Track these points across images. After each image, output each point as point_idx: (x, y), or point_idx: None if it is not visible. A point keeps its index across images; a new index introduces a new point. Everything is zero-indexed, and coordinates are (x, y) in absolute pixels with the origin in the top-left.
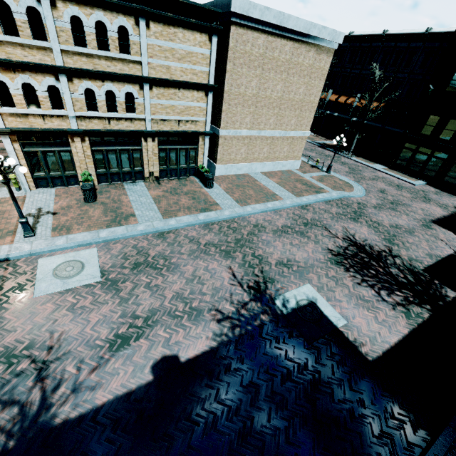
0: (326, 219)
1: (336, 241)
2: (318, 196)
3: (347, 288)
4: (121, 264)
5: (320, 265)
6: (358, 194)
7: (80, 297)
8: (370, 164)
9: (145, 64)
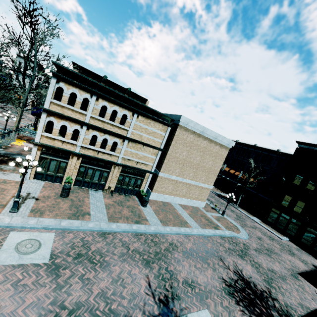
0: (221, 251)
1: (229, 273)
2: (215, 231)
3: None
4: (68, 252)
5: (217, 292)
6: (243, 236)
7: (26, 274)
8: (250, 216)
9: (130, 131)
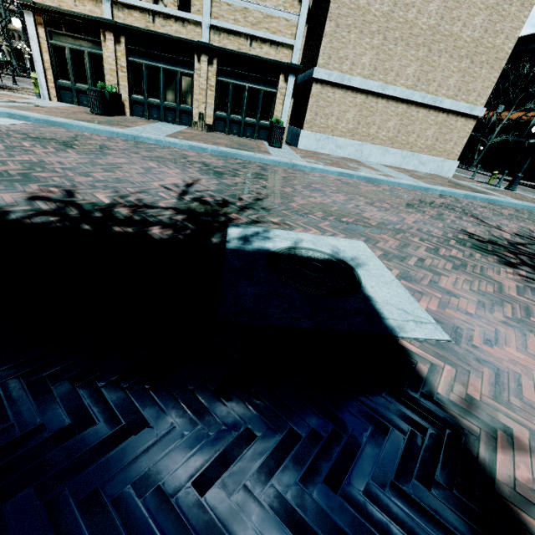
0: (481, 212)
1: (494, 231)
2: (475, 193)
3: (493, 285)
4: (26, 133)
5: (425, 236)
6: None
7: None
8: None
9: None
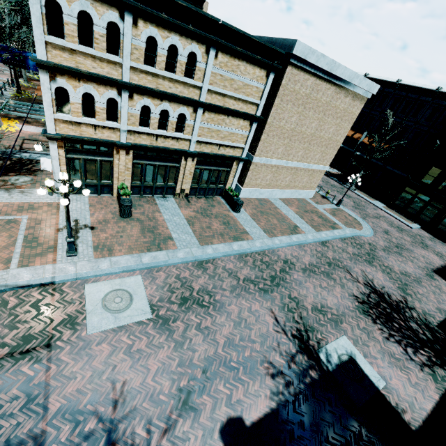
0: (346, 260)
1: (359, 287)
2: (334, 232)
3: (378, 343)
4: (168, 298)
5: (351, 314)
6: (367, 233)
7: (134, 337)
8: (371, 200)
9: (205, 90)
